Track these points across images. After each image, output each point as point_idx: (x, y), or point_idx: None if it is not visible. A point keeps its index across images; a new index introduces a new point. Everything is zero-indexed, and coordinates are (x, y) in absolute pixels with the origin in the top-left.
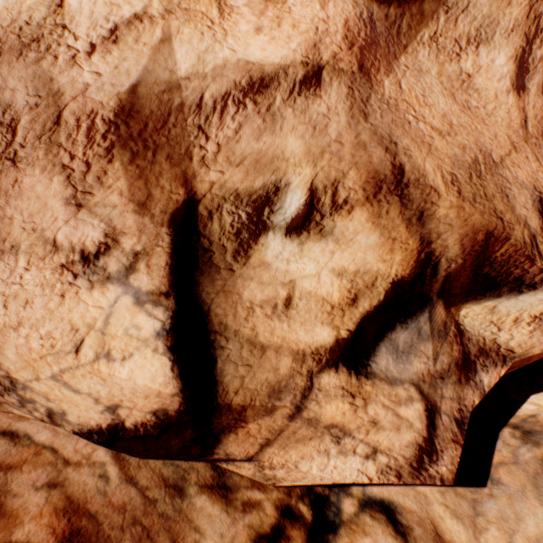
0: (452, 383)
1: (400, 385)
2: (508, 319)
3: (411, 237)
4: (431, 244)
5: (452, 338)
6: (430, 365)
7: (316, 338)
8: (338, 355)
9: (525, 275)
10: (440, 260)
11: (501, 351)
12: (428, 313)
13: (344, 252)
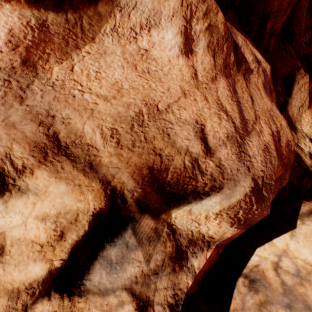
0: (167, 274)
1: (112, 294)
2: (202, 217)
3: (93, 181)
4: (111, 183)
5: (166, 237)
6: (144, 266)
7: (30, 275)
8: (50, 285)
9: (197, 188)
10: (124, 191)
11: (206, 238)
12: (131, 229)
13: (44, 201)
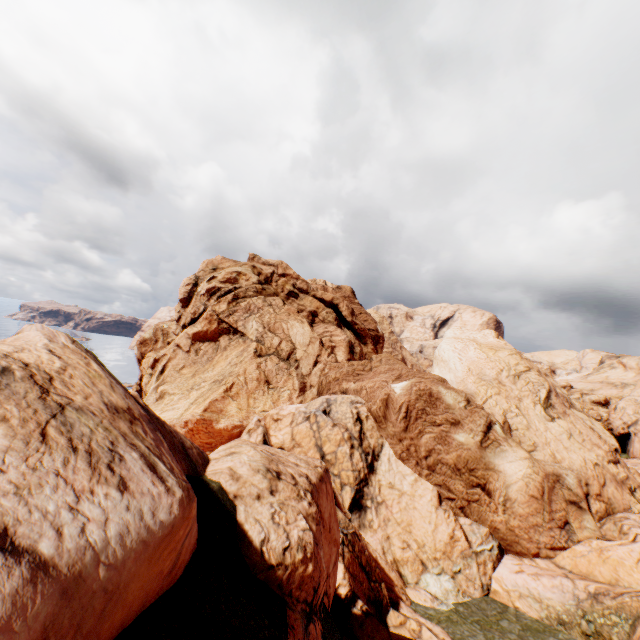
0: None
1: None
2: None
3: None
4: None
5: None
6: None
7: None
8: None
9: None
10: None
11: None
12: None
13: (637, 493)
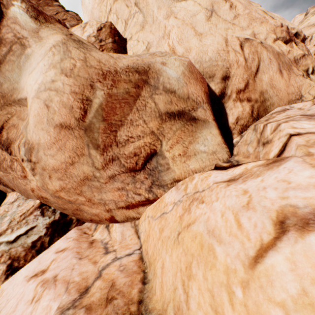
0: None
1: None
2: None
3: None
4: None
5: None
6: None
7: None
8: None
9: None
10: None
11: None
12: None
13: None
